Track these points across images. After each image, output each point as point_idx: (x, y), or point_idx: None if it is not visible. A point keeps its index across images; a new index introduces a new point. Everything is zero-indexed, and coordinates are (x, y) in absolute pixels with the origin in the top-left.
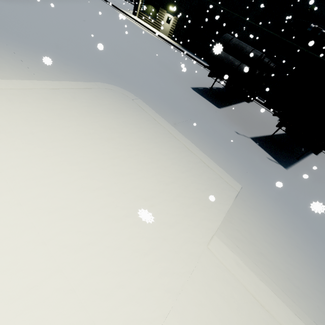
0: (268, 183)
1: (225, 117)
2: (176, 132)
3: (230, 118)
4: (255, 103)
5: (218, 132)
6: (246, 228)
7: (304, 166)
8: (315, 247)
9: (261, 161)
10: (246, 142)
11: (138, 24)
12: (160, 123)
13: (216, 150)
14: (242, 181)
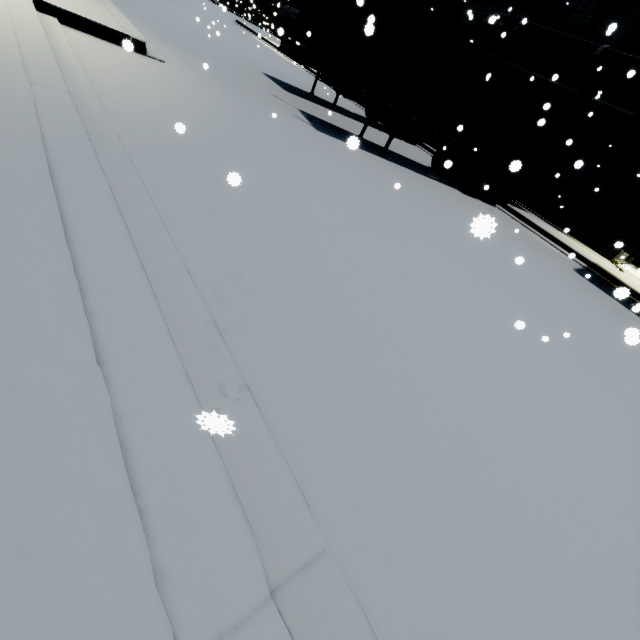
0: (237, 97)
1: (283, 93)
2: (118, 11)
3: (293, 98)
4: (415, 147)
5: (228, 74)
6: (107, 48)
7: (383, 161)
8: (210, 106)
9: (269, 104)
10: (274, 99)
11: (278, 52)
12: (103, 2)
13: (186, 61)
14: (182, 70)
